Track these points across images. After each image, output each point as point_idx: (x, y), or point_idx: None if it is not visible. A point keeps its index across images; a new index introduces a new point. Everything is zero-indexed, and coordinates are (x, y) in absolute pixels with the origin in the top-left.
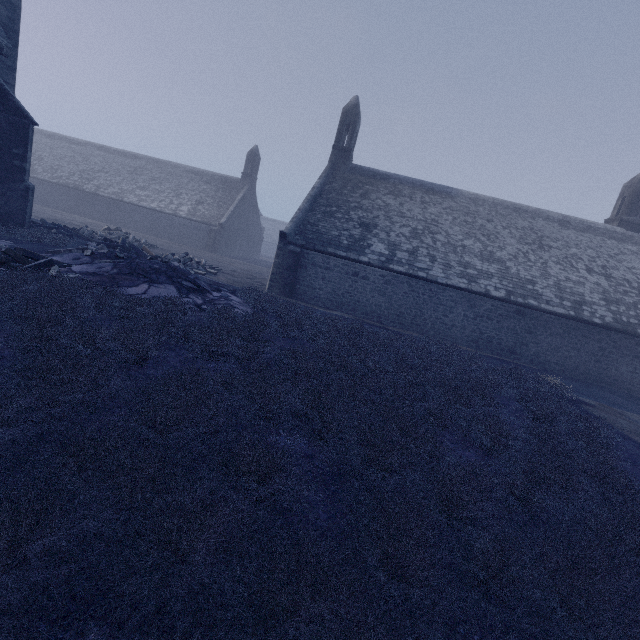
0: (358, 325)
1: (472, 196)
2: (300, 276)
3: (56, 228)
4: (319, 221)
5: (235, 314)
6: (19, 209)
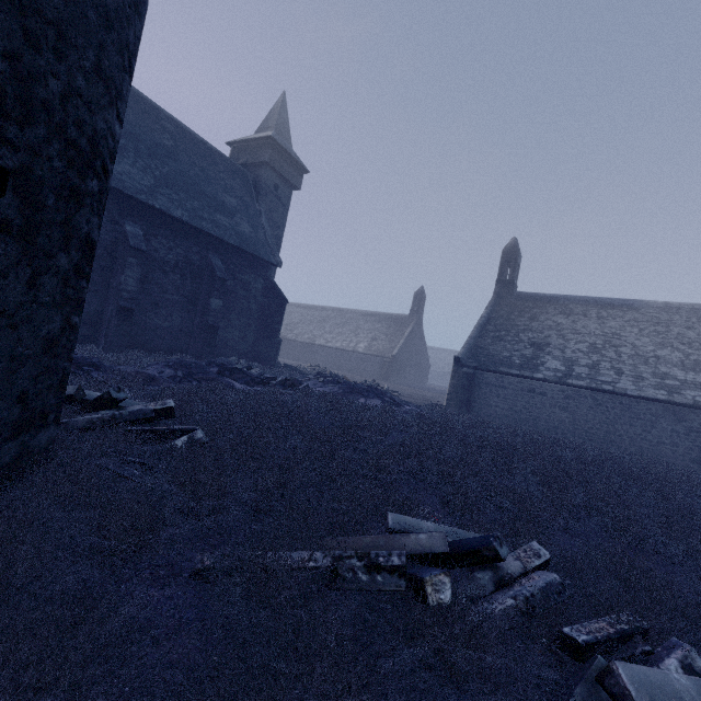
0: (537, 433)
1: (661, 305)
2: (475, 395)
3: (286, 367)
4: (489, 345)
5: (429, 417)
6: (273, 355)
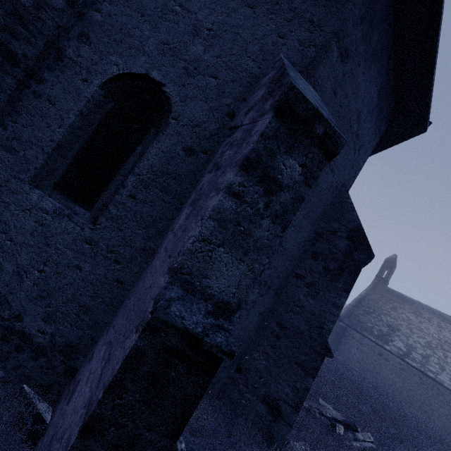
0: (377, 384)
1: None
2: (343, 341)
3: None
4: (360, 314)
5: None
6: None
